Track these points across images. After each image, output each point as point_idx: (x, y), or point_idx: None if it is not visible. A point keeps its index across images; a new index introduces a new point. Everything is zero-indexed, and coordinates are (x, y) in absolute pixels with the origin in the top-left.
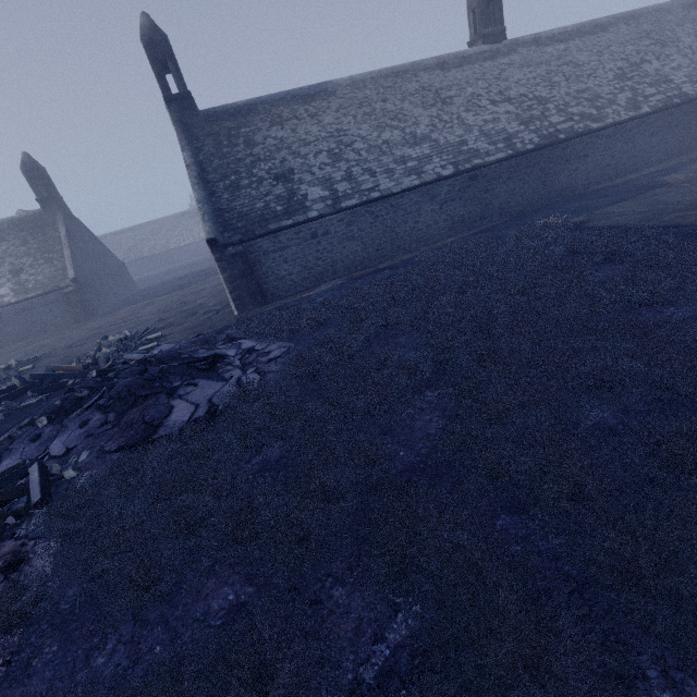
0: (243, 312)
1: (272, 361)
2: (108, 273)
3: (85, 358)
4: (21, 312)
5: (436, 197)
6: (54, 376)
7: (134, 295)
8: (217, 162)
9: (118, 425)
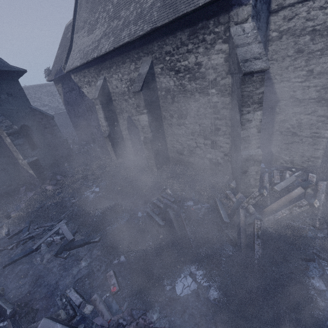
0: None
1: None
2: None
3: None
4: None
5: None
6: None
7: None
8: None
9: None
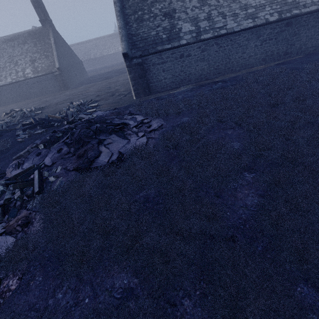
0: (138, 97)
1: (152, 131)
2: (74, 66)
3: (62, 112)
4: (36, 82)
5: (260, 36)
6: (49, 120)
7: (86, 79)
8: (131, 1)
9: (74, 155)
